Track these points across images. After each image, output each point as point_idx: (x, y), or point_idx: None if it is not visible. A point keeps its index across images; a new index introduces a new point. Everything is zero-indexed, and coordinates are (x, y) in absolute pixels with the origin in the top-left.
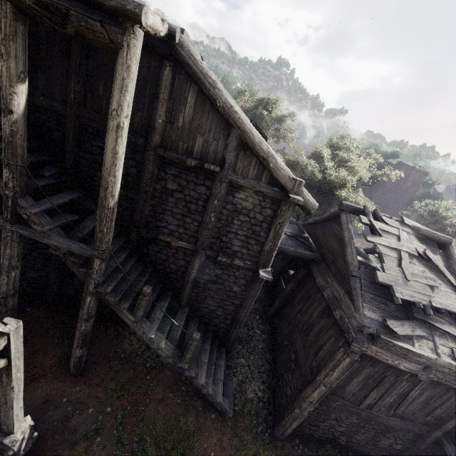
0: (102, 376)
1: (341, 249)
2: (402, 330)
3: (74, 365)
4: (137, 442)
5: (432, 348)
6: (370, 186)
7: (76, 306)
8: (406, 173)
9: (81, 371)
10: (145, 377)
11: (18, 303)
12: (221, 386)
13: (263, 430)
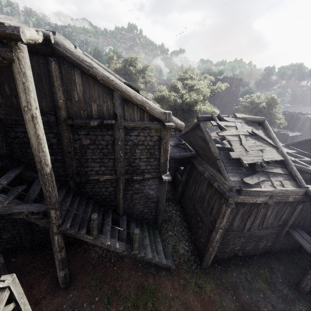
0: (84, 281)
1: (206, 145)
2: (253, 181)
3: (62, 282)
4: (123, 310)
5: (271, 185)
6: (212, 96)
7: (48, 244)
8: (230, 82)
9: (69, 284)
10: (113, 269)
11: (4, 259)
12: (162, 254)
13: (196, 268)
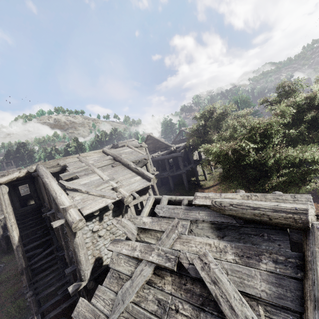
0: None
1: None
2: None
3: None
4: None
5: None
6: None
7: None
8: None
9: None
10: None
11: None
12: None
13: None
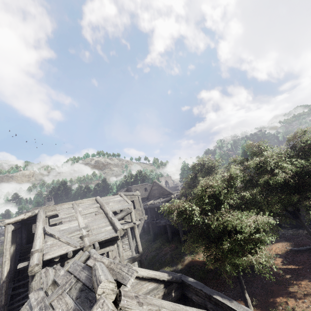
0: None
1: None
2: None
3: None
4: None
5: None
6: None
7: None
8: None
9: None
10: None
11: None
12: None
13: None
